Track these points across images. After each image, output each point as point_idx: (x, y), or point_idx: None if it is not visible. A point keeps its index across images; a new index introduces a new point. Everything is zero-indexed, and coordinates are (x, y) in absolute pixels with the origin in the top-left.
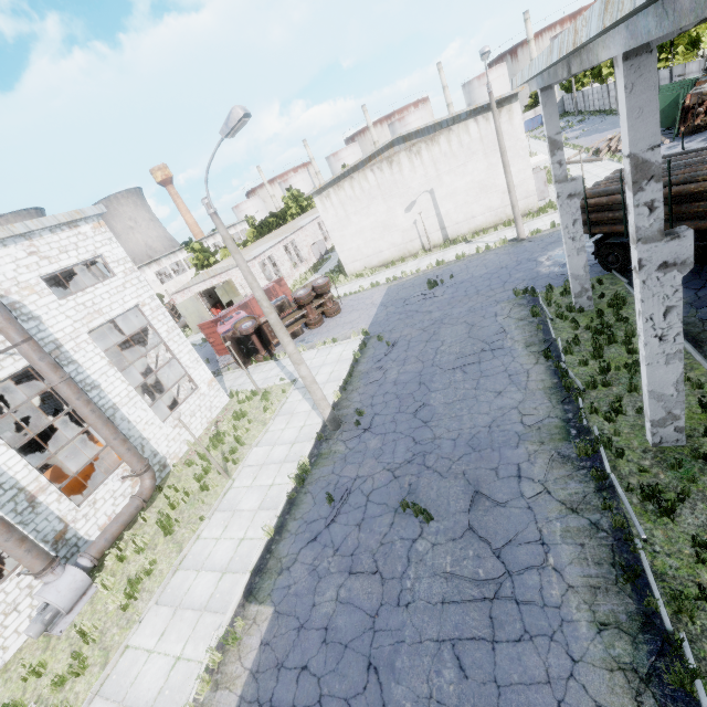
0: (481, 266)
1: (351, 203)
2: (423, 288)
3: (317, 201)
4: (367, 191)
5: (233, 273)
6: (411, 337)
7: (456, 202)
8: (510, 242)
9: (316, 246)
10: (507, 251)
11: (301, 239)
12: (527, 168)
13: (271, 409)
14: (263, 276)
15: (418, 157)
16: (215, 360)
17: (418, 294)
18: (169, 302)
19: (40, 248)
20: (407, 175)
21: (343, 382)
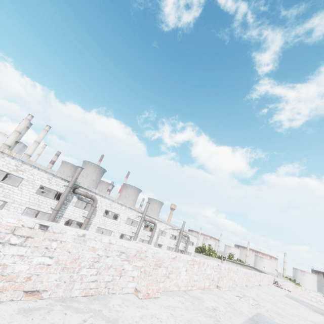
0: None
1: None
2: None
3: (225, 261)
4: None
5: None
6: None
7: None
8: None
9: None
10: None
11: None
12: None
13: None
14: None
15: None
16: None
17: None
18: None
19: (192, 237)
20: None
21: None
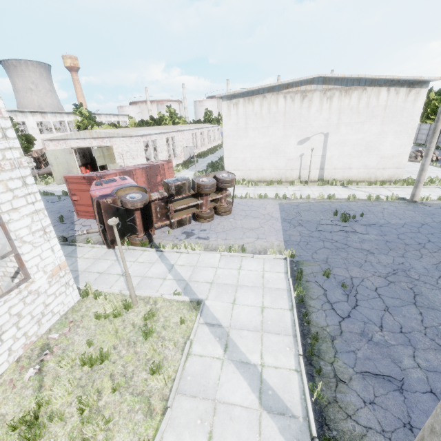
0: (389, 214)
1: (254, 119)
2: (330, 217)
3: (224, 105)
4: (272, 113)
5: (116, 141)
6: (375, 285)
7: (342, 151)
8: (400, 200)
9: (188, 149)
10: (407, 207)
11: (179, 138)
12: (408, 145)
13: (166, 372)
14: (144, 154)
15: (328, 101)
16: (72, 221)
17: (329, 222)
18: (41, 149)
19: None
20: (312, 113)
21: (307, 349)
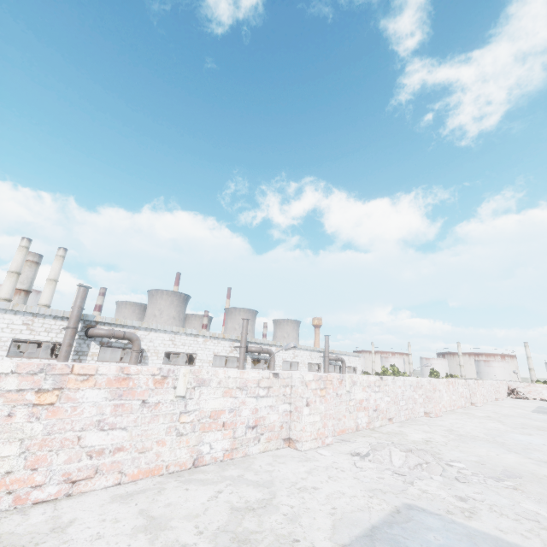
0: None
1: None
2: None
3: None
4: None
5: None
6: None
7: None
8: None
9: None
10: None
11: None
12: None
13: None
14: None
15: None
16: None
17: None
18: None
19: (349, 359)
20: None
21: None
